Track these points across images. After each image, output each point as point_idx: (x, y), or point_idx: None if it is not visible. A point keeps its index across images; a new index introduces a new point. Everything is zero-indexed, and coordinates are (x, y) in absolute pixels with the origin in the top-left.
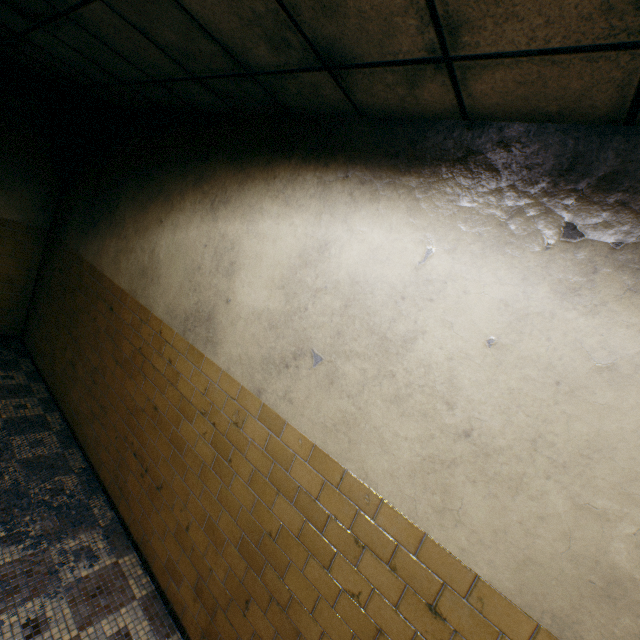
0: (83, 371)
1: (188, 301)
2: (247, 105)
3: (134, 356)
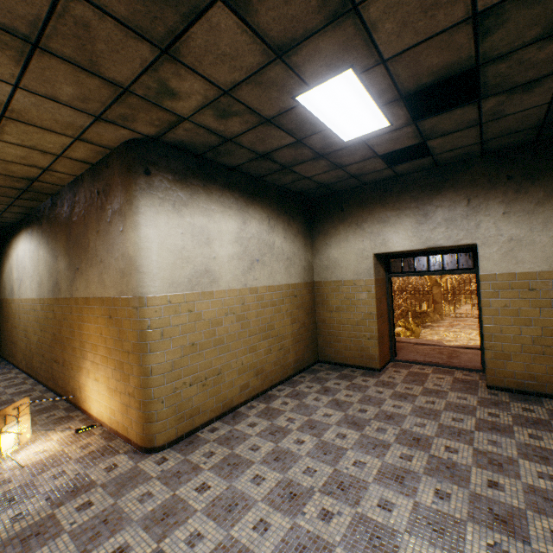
0: (3, 336)
1: (11, 287)
2: (3, 229)
3: (8, 315)
